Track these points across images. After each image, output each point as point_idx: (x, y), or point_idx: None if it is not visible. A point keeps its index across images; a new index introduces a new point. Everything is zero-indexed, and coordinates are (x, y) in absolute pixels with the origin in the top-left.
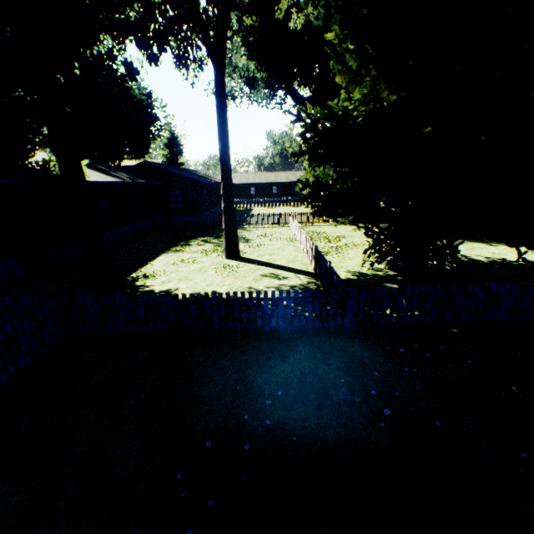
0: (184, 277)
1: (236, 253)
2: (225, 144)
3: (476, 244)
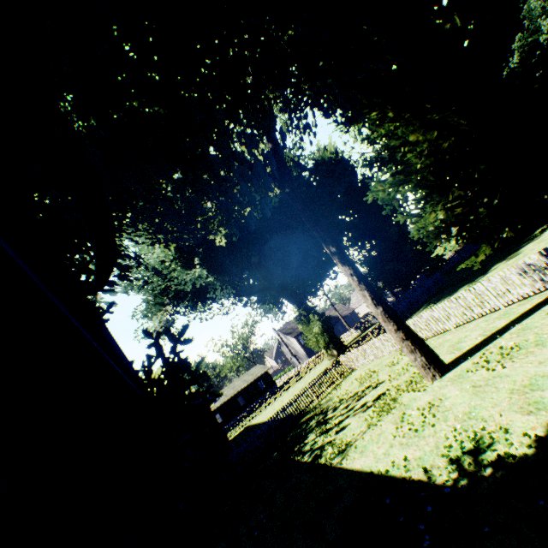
0: (516, 390)
1: (441, 359)
2: (337, 243)
3: (525, 246)
